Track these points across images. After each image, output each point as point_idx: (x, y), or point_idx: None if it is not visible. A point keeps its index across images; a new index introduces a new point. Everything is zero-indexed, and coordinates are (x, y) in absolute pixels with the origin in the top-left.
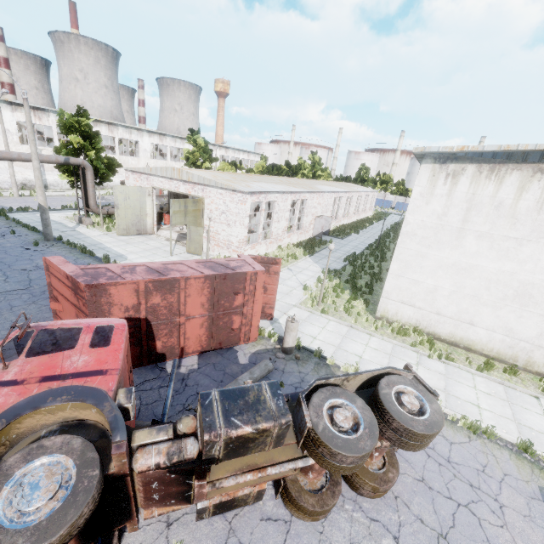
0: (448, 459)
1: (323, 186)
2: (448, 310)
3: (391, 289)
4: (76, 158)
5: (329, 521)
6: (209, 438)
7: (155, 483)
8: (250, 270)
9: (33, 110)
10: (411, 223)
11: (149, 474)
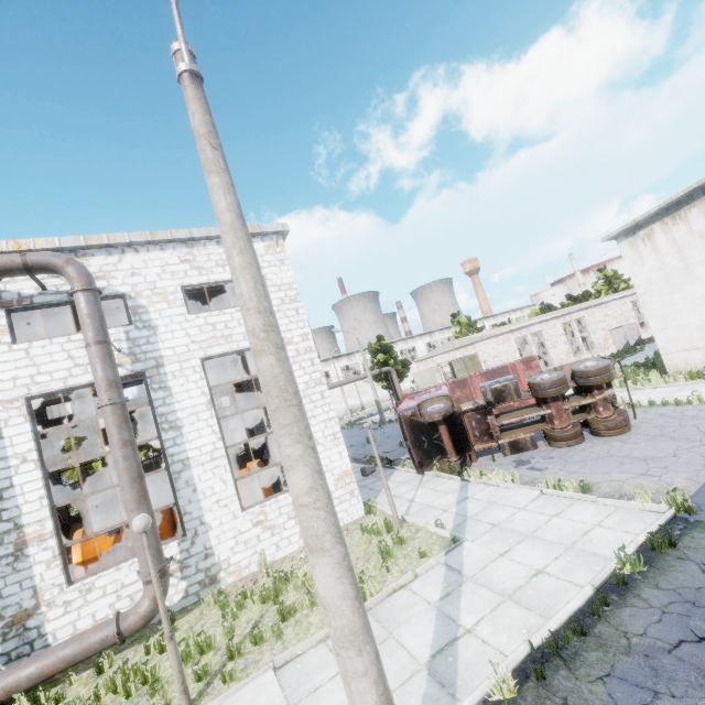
0: (692, 416)
1: (609, 298)
2: None
3: (665, 344)
4: (384, 367)
5: (578, 445)
6: (483, 389)
7: (473, 422)
8: (509, 364)
9: (347, 356)
10: (641, 285)
11: (469, 416)
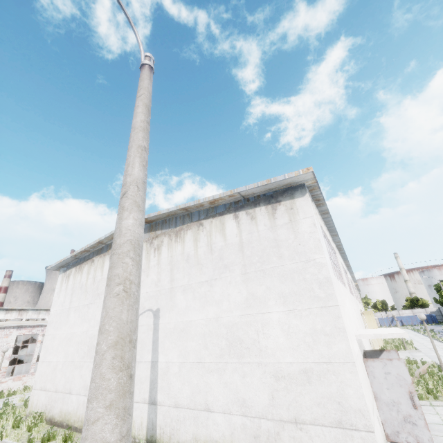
0: None
1: None
2: (61, 384)
3: (38, 377)
4: None
5: None
6: None
7: None
8: None
9: None
10: (52, 314)
11: None
